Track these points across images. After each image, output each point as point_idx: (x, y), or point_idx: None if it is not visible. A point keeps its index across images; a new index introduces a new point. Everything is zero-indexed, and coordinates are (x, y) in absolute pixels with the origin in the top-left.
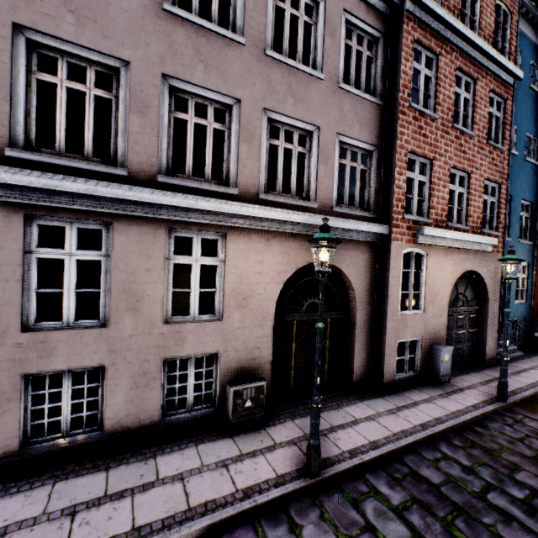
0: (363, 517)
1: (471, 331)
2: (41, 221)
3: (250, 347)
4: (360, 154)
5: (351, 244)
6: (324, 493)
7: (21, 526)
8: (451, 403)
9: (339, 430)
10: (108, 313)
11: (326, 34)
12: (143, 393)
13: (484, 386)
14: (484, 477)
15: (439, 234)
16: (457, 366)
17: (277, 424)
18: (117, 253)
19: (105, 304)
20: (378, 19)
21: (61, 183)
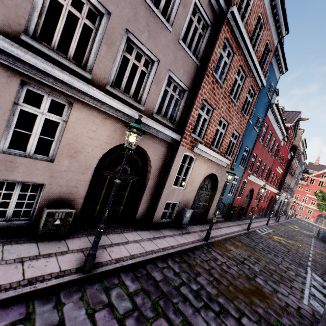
0: (108, 298)
1: (204, 204)
2: None
3: (70, 185)
4: (179, 89)
5: (158, 139)
6: (90, 283)
7: None
8: (182, 239)
9: (115, 246)
10: None
11: (181, 4)
12: None
13: (201, 232)
14: (183, 278)
15: (205, 149)
16: (193, 221)
17: (75, 238)
18: None
19: None
20: (212, 14)
21: None
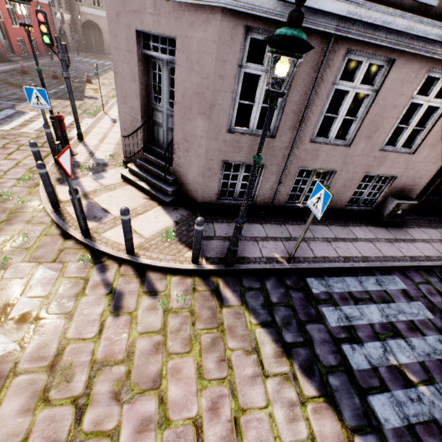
0: None
1: None
2: (351, 56)
3: (416, 177)
4: None
5: None
6: None
7: (309, 240)
8: None
9: None
10: (353, 137)
11: None
12: (344, 191)
13: None
14: None
15: None
16: None
17: (409, 228)
18: (383, 90)
19: (354, 130)
20: None
21: (393, 20)
